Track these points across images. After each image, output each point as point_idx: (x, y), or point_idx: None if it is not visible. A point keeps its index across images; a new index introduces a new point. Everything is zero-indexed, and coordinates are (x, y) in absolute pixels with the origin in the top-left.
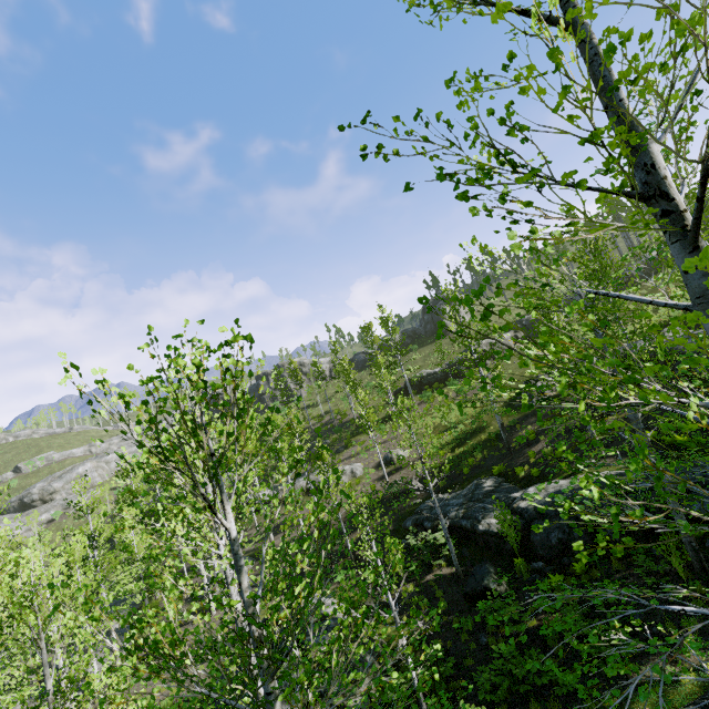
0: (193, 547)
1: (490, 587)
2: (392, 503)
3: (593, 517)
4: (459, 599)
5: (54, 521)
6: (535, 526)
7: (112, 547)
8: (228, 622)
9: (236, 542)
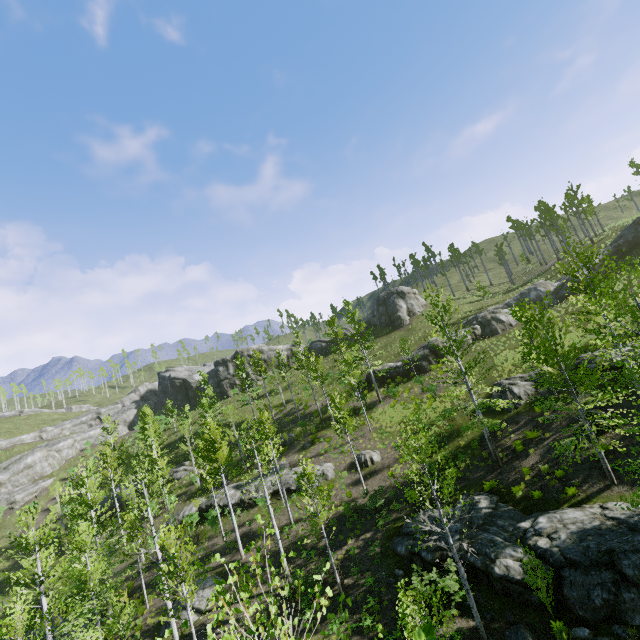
0: None
1: None
2: (377, 520)
3: None
4: None
5: None
6: None
7: (60, 550)
8: None
9: None
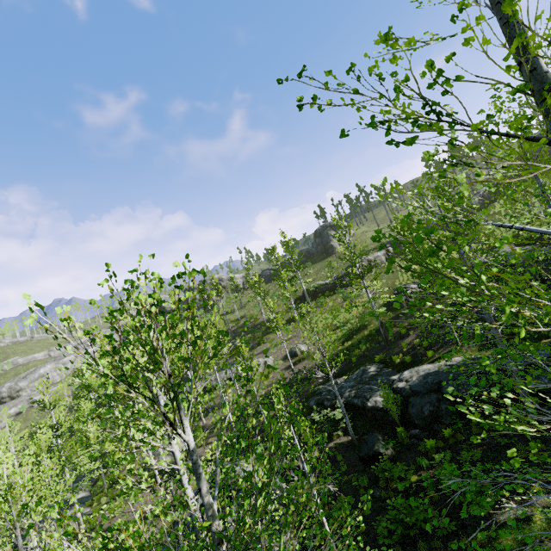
0: (149, 448)
1: (379, 451)
2: (298, 387)
3: (525, 428)
4: (355, 462)
5: (22, 413)
6: (474, 437)
7: (71, 432)
8: (200, 541)
9: (194, 452)
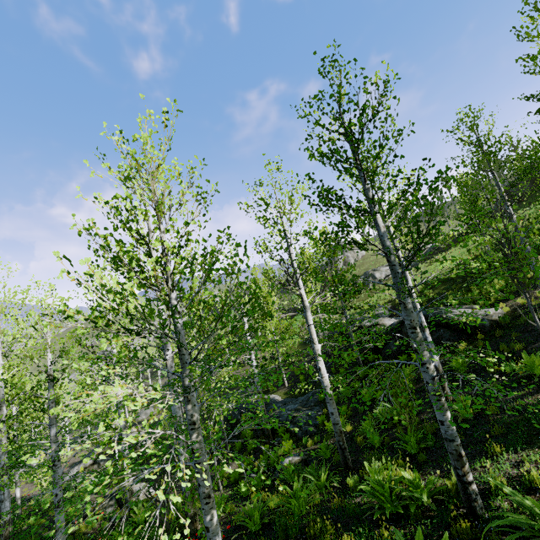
0: None
1: None
2: None
3: None
4: None
5: None
6: None
7: None
8: None
9: None
